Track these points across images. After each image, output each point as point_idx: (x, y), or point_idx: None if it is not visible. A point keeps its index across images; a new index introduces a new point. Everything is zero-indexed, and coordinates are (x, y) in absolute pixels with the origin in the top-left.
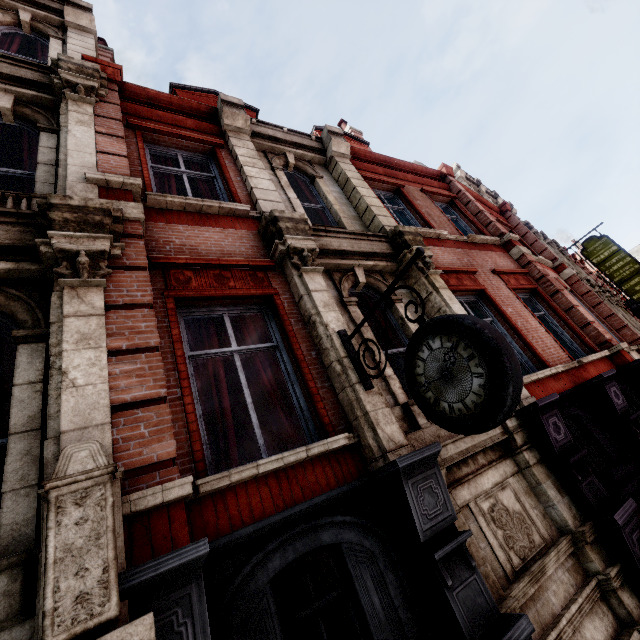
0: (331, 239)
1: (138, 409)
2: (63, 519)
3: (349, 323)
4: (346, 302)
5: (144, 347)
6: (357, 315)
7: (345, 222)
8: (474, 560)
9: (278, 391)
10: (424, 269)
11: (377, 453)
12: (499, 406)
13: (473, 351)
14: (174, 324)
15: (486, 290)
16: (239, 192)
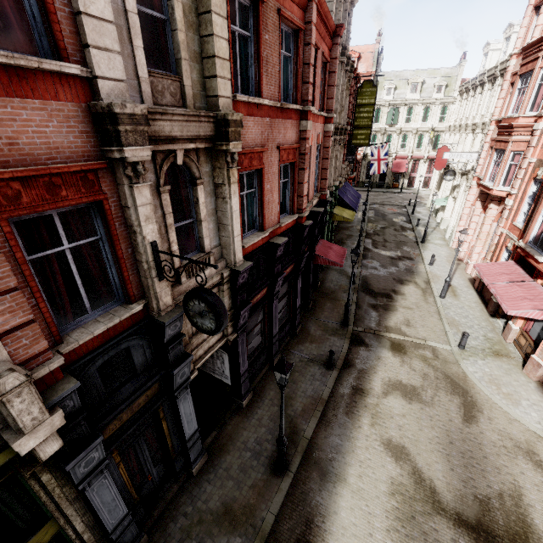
0: (165, 123)
1: (18, 332)
2: (14, 404)
3: (159, 209)
4: (161, 191)
5: (6, 290)
6: (167, 203)
7: (184, 69)
8: (183, 342)
9: (99, 269)
10: (230, 163)
11: (156, 311)
12: (213, 335)
13: (214, 319)
14: (16, 248)
15: (264, 169)
16: (58, 8)
